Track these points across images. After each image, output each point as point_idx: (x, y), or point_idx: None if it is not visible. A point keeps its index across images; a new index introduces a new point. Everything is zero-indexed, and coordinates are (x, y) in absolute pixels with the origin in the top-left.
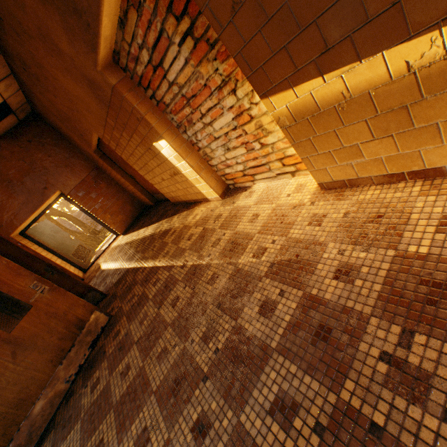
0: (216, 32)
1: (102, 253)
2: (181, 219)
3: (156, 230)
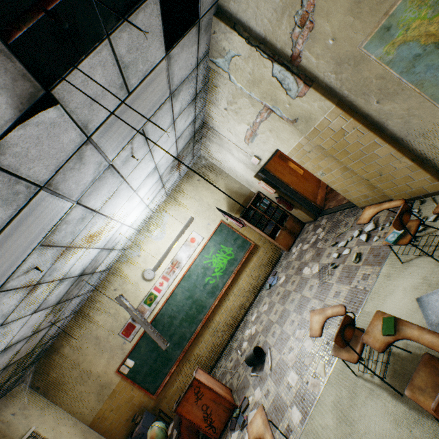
0: None
1: None
2: None
3: None
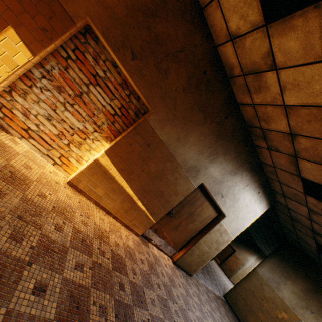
0: (124, 137)
1: None
2: None
3: None
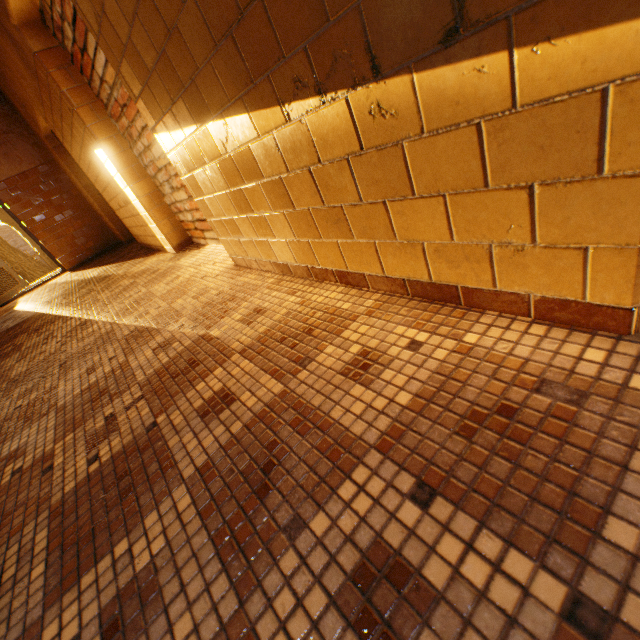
0: (95, 38)
1: (32, 289)
2: (129, 266)
3: (100, 274)
